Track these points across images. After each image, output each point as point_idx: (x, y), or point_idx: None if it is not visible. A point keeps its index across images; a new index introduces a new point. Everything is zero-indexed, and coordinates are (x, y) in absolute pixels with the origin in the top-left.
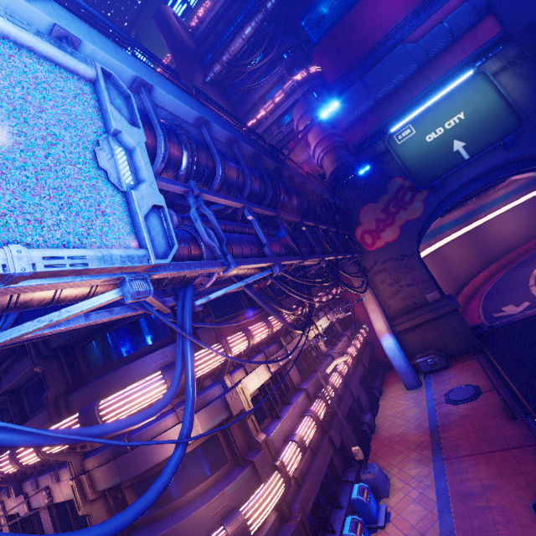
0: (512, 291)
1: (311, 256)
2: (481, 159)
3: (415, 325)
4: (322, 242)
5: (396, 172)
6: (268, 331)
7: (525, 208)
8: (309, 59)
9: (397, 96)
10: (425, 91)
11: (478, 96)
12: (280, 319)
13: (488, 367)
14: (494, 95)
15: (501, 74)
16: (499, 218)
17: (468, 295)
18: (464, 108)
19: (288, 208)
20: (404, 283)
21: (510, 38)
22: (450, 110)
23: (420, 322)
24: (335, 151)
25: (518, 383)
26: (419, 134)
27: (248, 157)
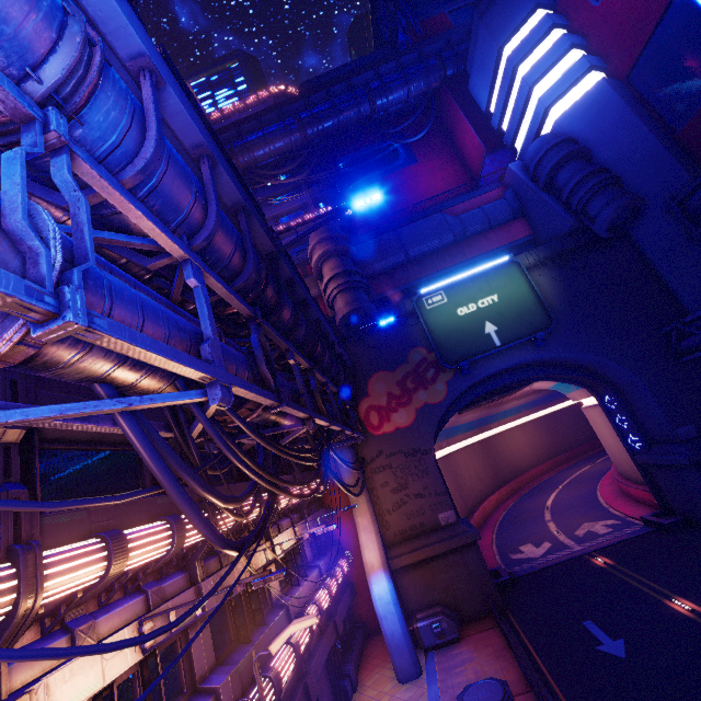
0: (528, 524)
1: (295, 405)
2: (511, 350)
3: (420, 560)
4: (315, 396)
5: (421, 340)
6: (171, 543)
7: (534, 426)
8: (341, 200)
9: (430, 261)
10: (459, 265)
11: (512, 284)
12: (192, 515)
13: (516, 644)
14: (527, 287)
15: (533, 271)
16: (511, 432)
17: (479, 523)
18: (498, 291)
19: (274, 317)
20: (412, 491)
21: (539, 243)
22: (485, 288)
23: (427, 557)
24: (354, 291)
25: (561, 678)
26: (450, 304)
27: (227, 209)
